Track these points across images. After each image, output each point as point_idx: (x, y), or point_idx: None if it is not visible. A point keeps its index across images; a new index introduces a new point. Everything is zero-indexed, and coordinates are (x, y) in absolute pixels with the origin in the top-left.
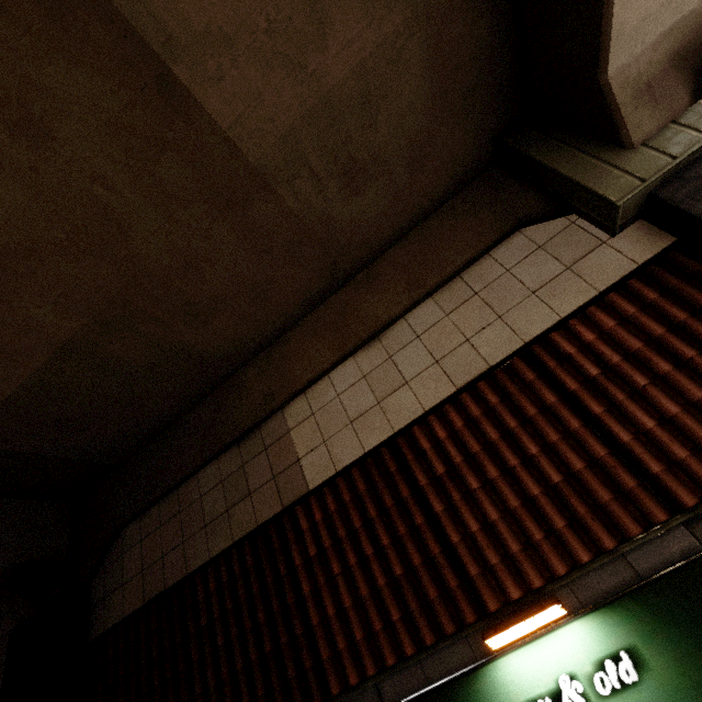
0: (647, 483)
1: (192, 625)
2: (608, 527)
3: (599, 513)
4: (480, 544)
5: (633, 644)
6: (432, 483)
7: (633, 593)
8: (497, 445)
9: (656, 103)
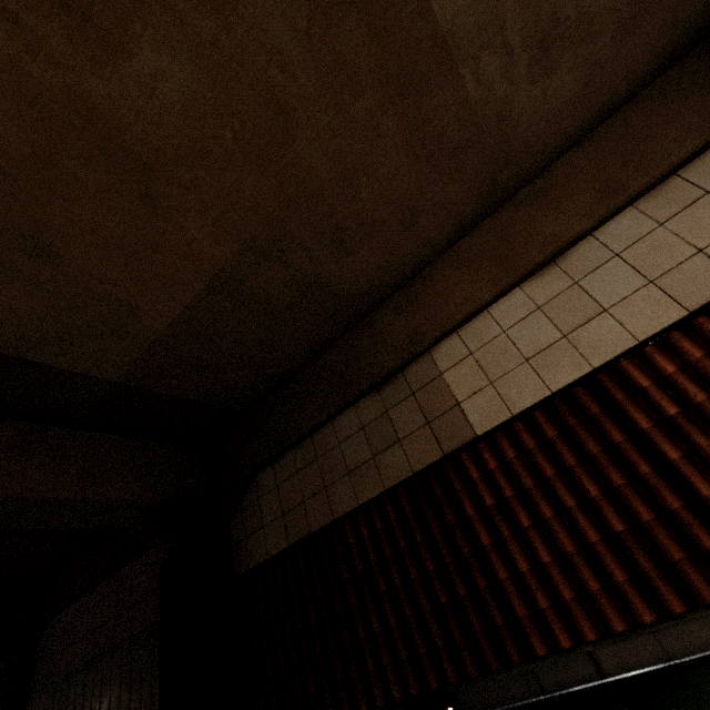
0: None
1: (346, 570)
2: None
3: None
4: None
5: None
6: (659, 426)
7: None
8: None
9: None
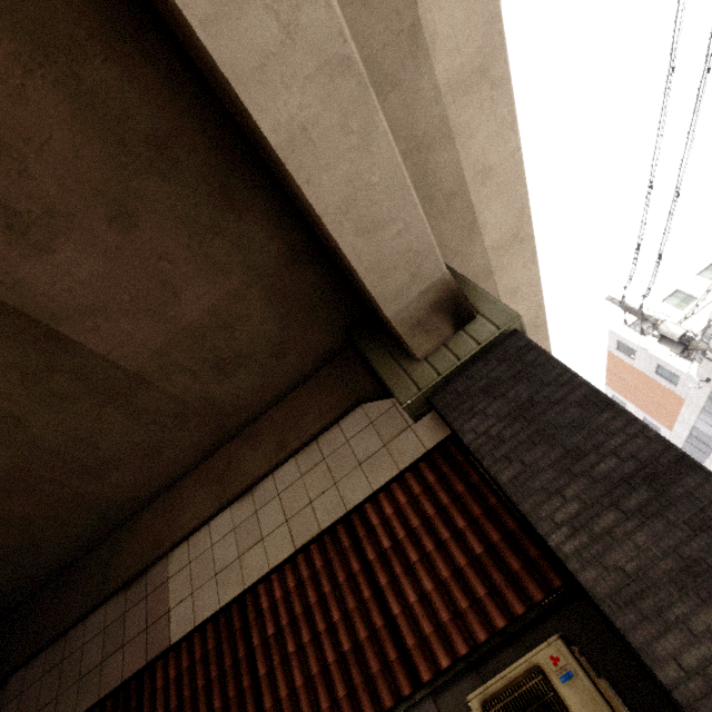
0: (405, 655)
1: None
2: (373, 698)
3: (370, 684)
4: (284, 711)
5: None
6: (263, 643)
7: None
8: (313, 609)
9: (428, 333)
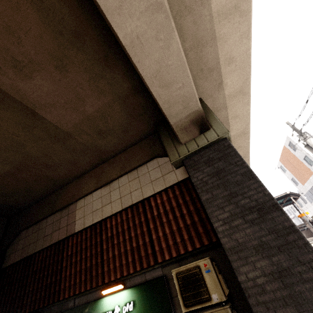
0: (154, 252)
1: (31, 270)
2: (140, 264)
3: (140, 259)
4: (110, 261)
5: (135, 300)
6: (106, 238)
7: (141, 285)
8: (125, 231)
9: (188, 133)
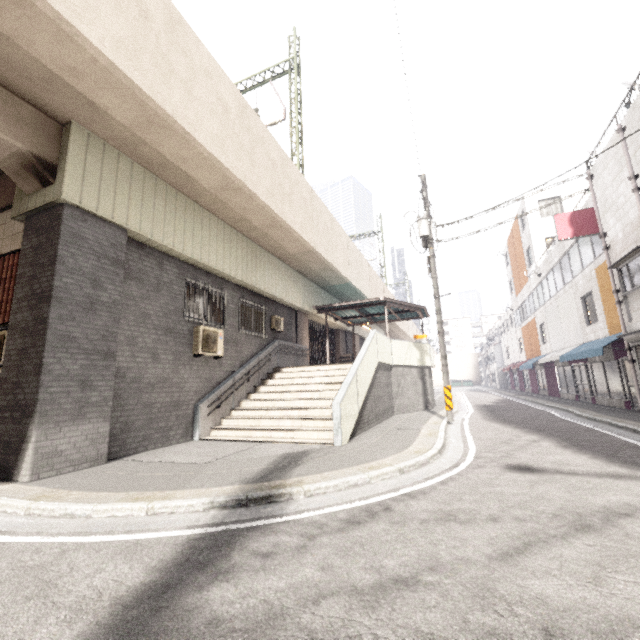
0: None
1: None
2: None
3: None
4: None
5: None
6: None
7: None
8: None
9: (26, 181)
